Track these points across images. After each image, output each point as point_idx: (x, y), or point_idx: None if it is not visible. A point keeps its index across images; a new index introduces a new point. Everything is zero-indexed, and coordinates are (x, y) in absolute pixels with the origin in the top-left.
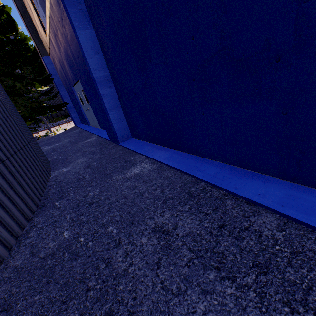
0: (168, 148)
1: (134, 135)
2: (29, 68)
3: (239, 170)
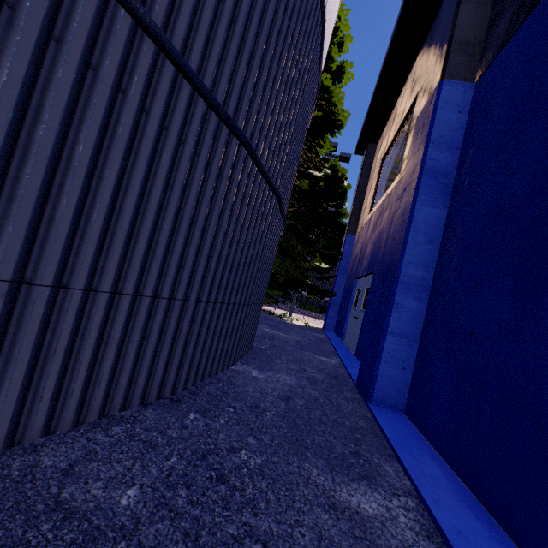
0: (504, 533)
1: (412, 411)
2: (324, 241)
3: None
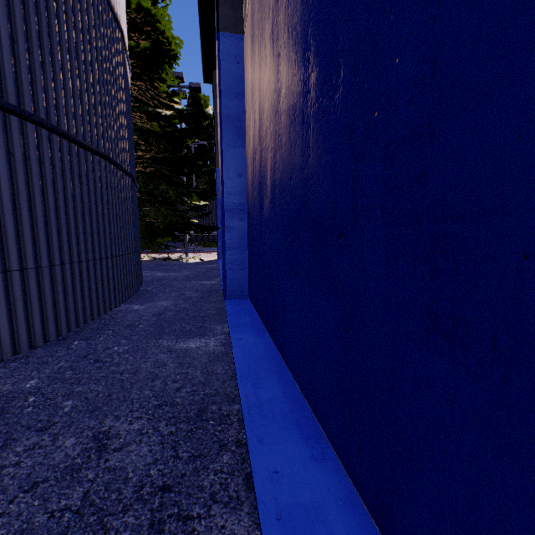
0: (266, 332)
1: (250, 294)
2: (206, 177)
3: (305, 414)
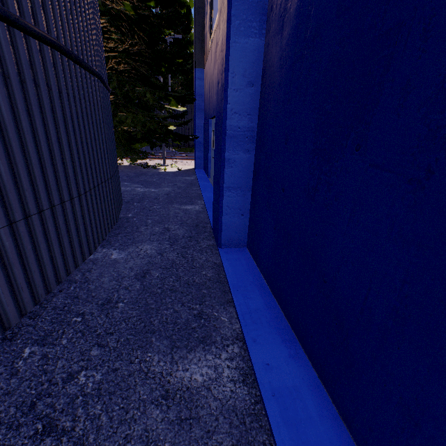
0: (299, 346)
1: (251, 247)
2: (181, 78)
3: None
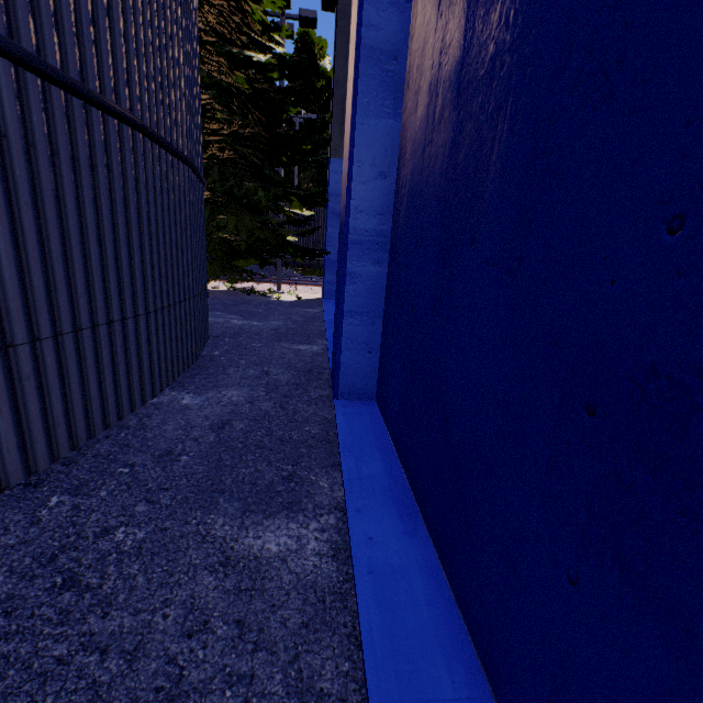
0: (420, 522)
1: (380, 398)
2: (314, 171)
3: None
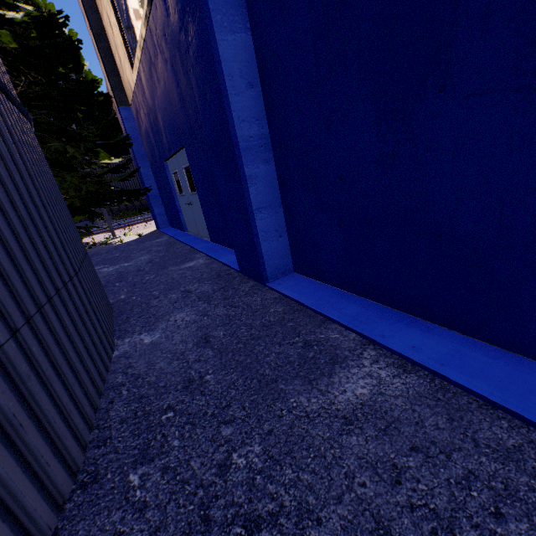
0: (424, 322)
1: (303, 267)
2: (92, 128)
3: None
